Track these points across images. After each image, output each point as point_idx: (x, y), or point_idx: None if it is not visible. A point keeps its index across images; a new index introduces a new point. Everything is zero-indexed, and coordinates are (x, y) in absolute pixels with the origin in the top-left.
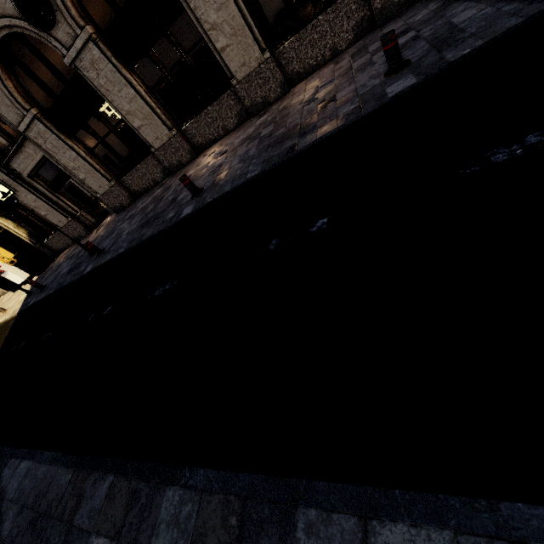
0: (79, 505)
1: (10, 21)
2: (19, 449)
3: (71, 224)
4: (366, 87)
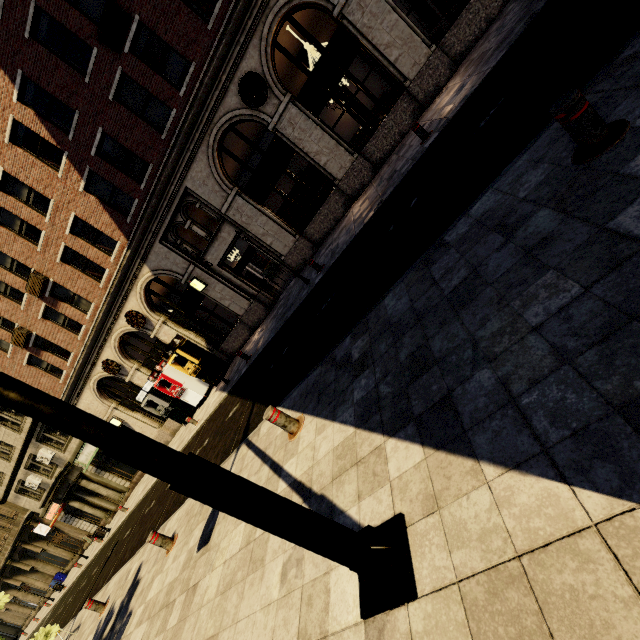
0: (637, 52)
1: (232, 114)
2: (444, 232)
3: (252, 307)
4: None
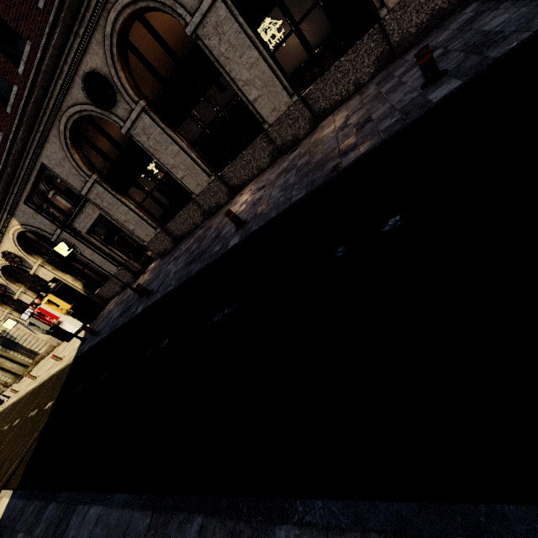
0: None
1: (81, 107)
2: (86, 493)
3: (121, 273)
4: (404, 101)
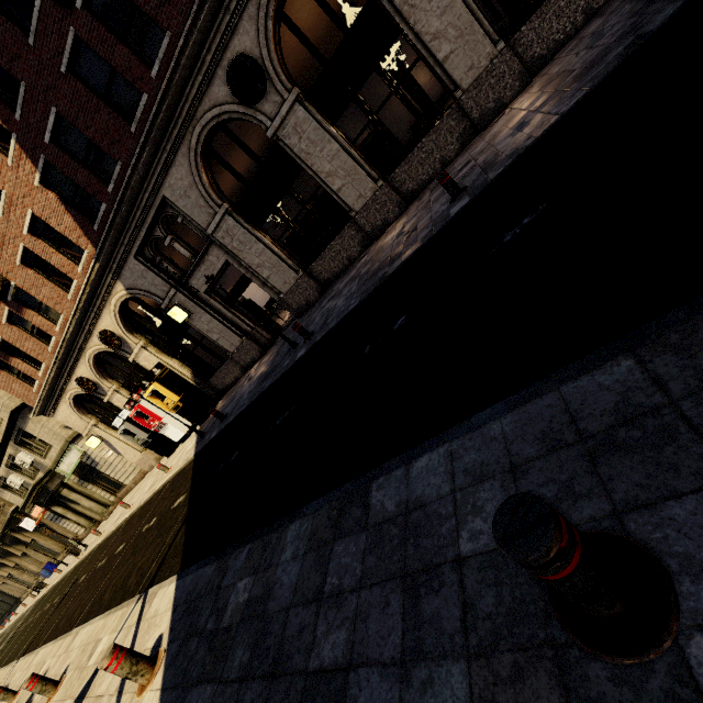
0: None
1: (220, 109)
2: (378, 467)
3: (245, 346)
4: None
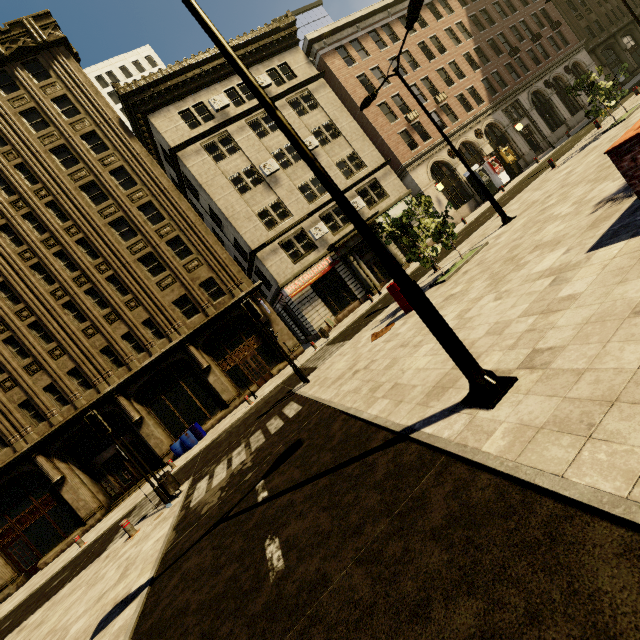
0: None
1: (538, 88)
2: None
3: (530, 153)
4: None
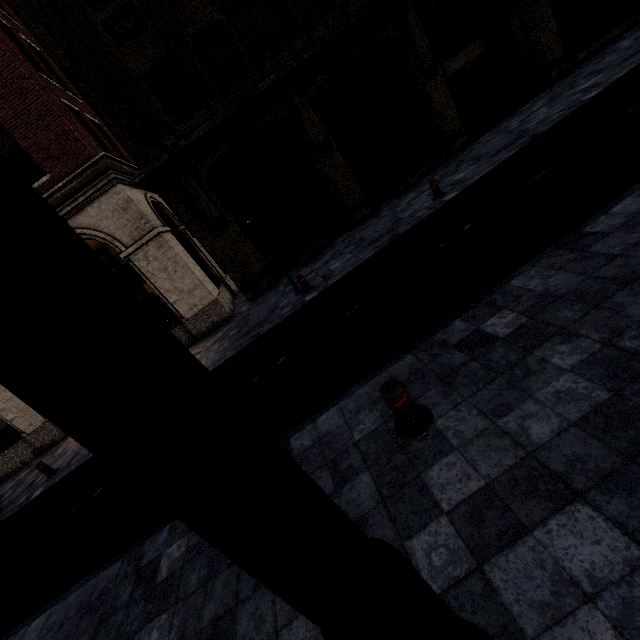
0: None
1: None
2: None
3: None
4: None
